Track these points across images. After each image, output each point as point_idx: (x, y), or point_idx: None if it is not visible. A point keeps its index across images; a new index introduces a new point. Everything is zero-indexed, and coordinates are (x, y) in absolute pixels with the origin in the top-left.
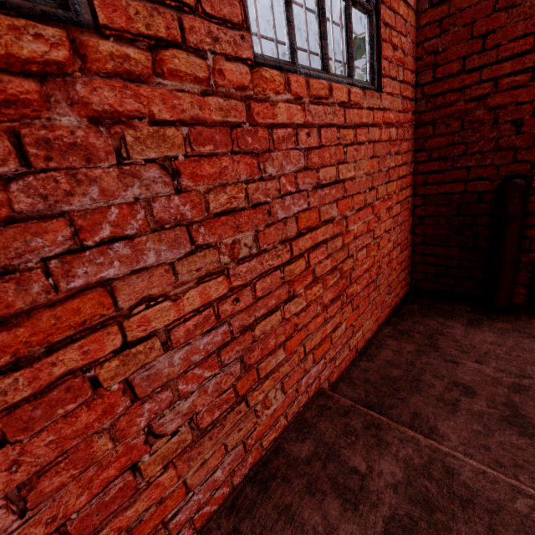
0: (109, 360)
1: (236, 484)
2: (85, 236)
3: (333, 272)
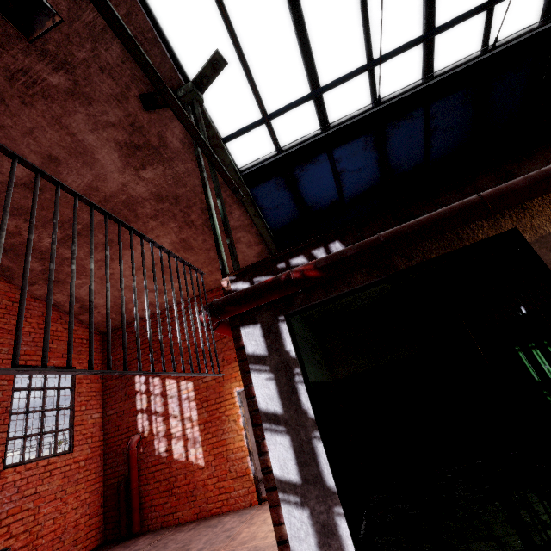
0: None
1: None
2: None
3: (25, 532)
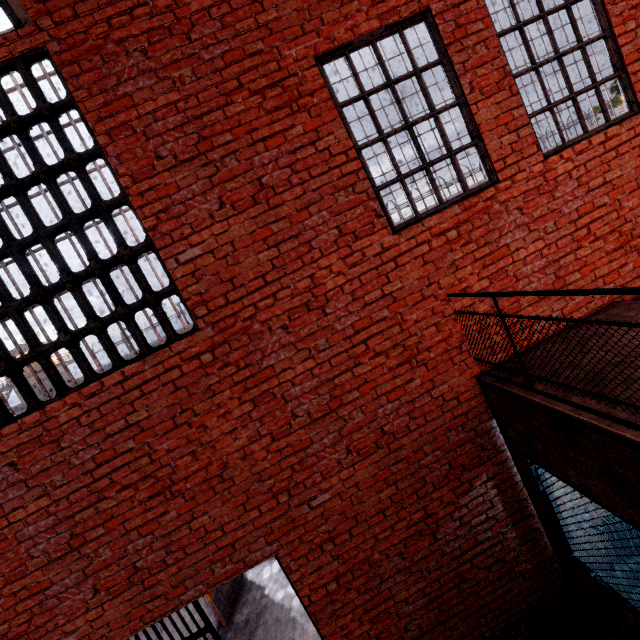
0: (509, 266)
1: (560, 329)
2: (501, 233)
3: (612, 233)
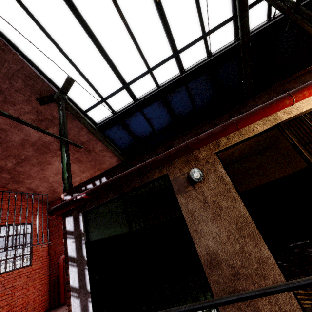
0: None
1: None
2: None
3: (7, 305)
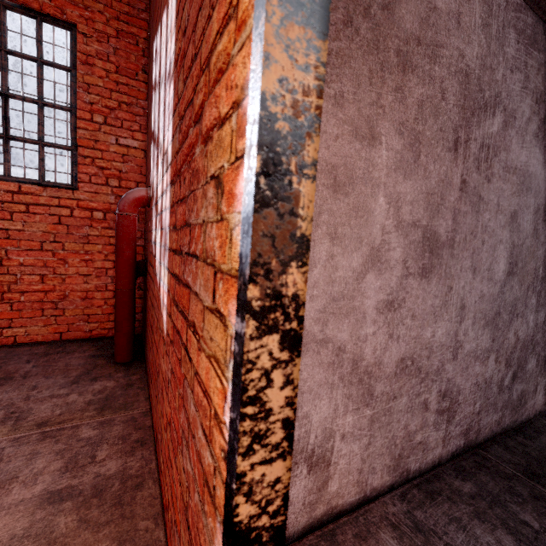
0: None
1: None
2: None
3: None
